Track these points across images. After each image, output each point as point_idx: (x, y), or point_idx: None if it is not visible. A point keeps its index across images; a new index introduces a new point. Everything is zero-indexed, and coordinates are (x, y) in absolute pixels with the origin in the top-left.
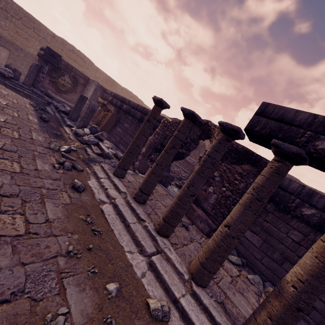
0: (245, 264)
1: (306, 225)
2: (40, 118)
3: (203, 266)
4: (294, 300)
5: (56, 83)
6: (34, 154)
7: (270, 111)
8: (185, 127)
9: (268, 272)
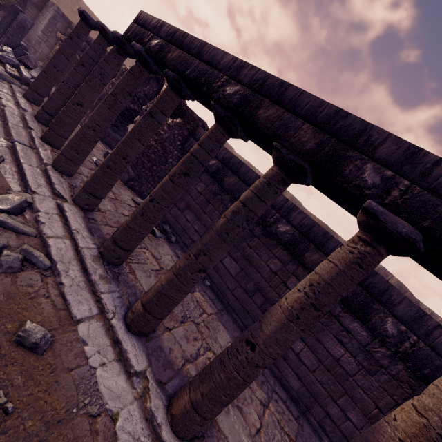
0: None
1: (210, 177)
2: None
3: (61, 153)
4: (106, 161)
5: None
6: None
7: (141, 19)
8: (97, 43)
9: (172, 220)
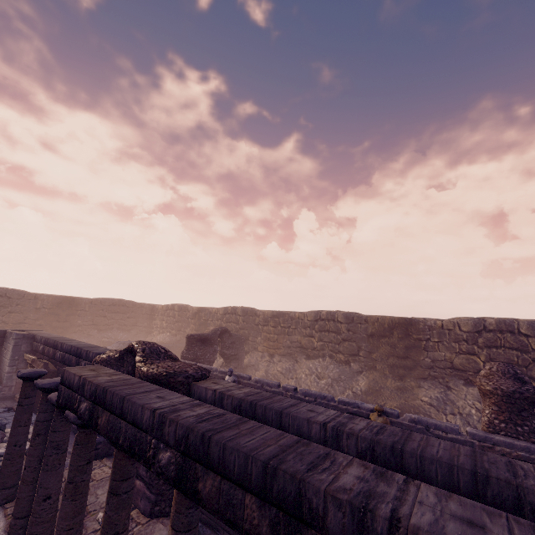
0: (199, 530)
1: None
2: None
3: None
4: None
5: None
6: None
7: (65, 379)
8: (43, 403)
9: None
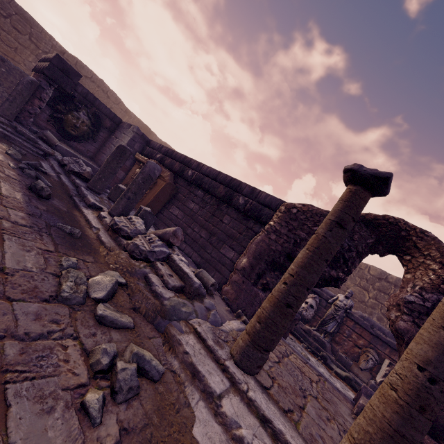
0: None
1: None
2: (31, 189)
3: None
4: None
5: (62, 121)
6: (1, 363)
7: None
8: None
9: None
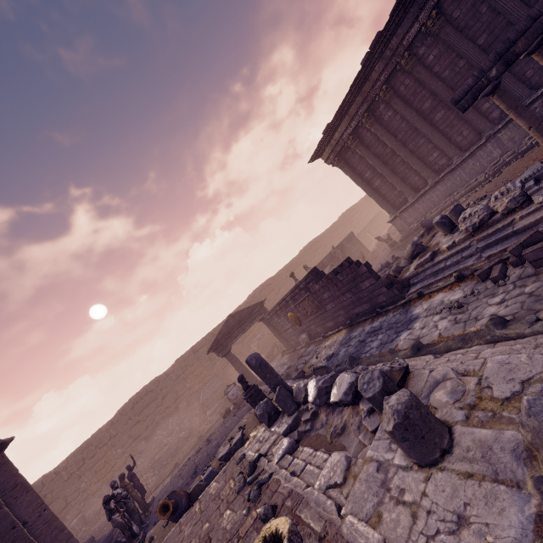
0: None
1: None
2: None
3: None
4: None
5: None
6: None
7: None
8: None
9: None
